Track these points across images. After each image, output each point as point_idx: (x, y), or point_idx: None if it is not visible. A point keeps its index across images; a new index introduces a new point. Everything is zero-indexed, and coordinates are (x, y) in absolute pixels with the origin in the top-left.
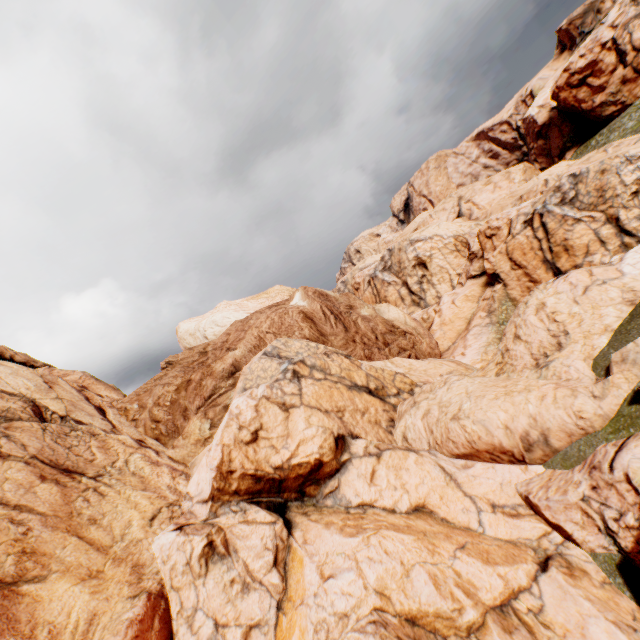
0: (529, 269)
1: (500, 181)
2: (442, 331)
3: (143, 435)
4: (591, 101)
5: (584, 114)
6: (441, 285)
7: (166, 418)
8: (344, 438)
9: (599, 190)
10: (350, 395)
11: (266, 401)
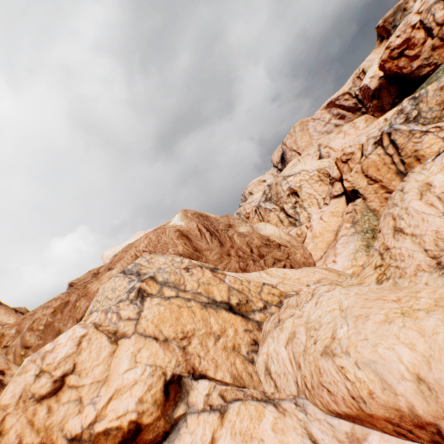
0: (384, 182)
1: (348, 129)
2: (314, 243)
3: (10, 363)
4: (410, 66)
5: (405, 77)
6: (311, 208)
7: (37, 343)
8: (180, 381)
9: (441, 104)
10: (204, 314)
11: (94, 330)
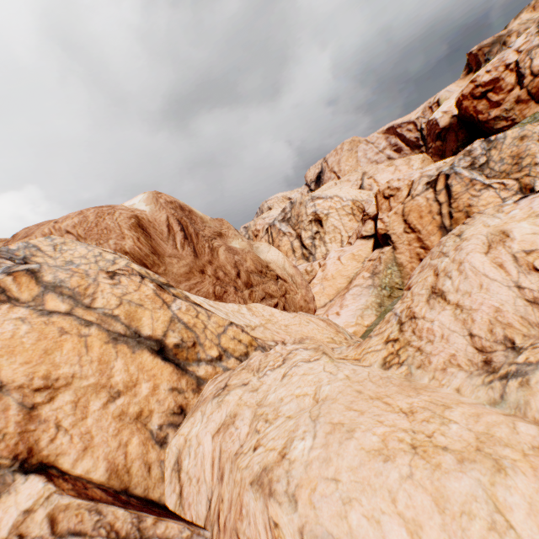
0: (423, 234)
1: (401, 165)
2: (322, 286)
3: None
4: (487, 114)
5: (479, 124)
6: (332, 244)
7: None
8: None
9: (515, 157)
10: (107, 353)
11: None
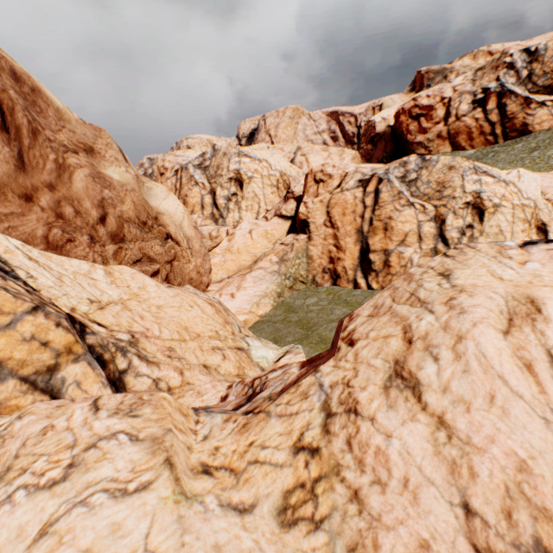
0: (341, 232)
1: (335, 154)
2: (224, 258)
3: None
4: (415, 136)
5: (406, 144)
6: (247, 213)
7: None
8: None
9: (440, 184)
10: None
11: None
